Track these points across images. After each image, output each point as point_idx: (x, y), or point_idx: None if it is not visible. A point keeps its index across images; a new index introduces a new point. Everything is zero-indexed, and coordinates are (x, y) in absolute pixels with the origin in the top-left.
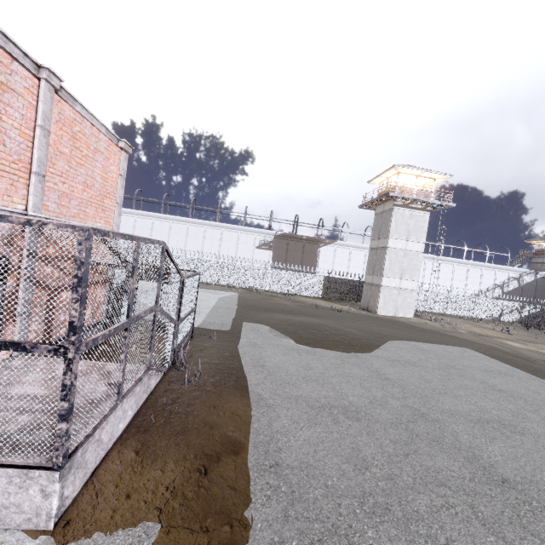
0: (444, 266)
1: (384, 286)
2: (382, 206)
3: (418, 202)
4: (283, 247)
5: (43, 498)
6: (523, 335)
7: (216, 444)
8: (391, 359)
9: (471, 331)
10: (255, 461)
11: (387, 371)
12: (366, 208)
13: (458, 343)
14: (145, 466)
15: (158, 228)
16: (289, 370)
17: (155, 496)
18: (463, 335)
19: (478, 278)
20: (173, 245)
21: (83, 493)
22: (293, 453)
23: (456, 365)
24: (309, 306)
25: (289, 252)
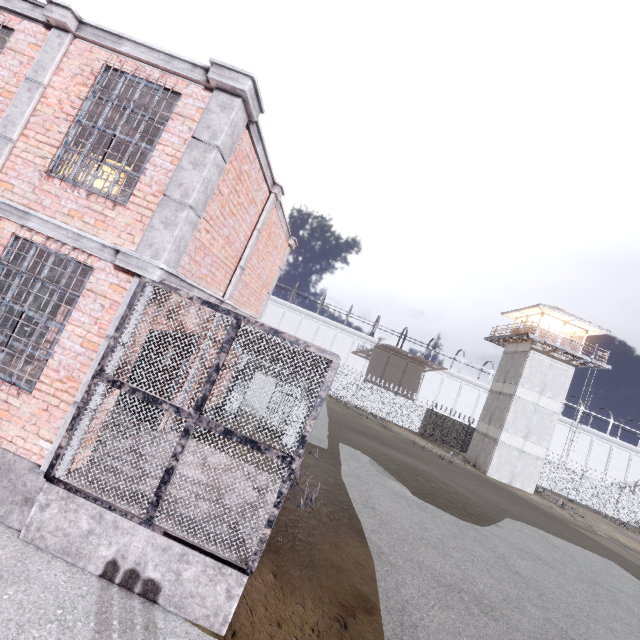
0: (580, 436)
1: (502, 442)
2: (515, 345)
3: (562, 352)
4: (383, 360)
5: (226, 598)
6: None
7: (348, 593)
8: (518, 547)
9: (613, 537)
10: (393, 631)
11: (517, 563)
12: (494, 341)
13: (599, 550)
14: (286, 594)
15: None
16: (402, 524)
17: (303, 634)
18: (604, 539)
19: (624, 465)
20: None
21: (238, 604)
22: (430, 636)
23: (603, 583)
24: (405, 441)
25: (388, 367)
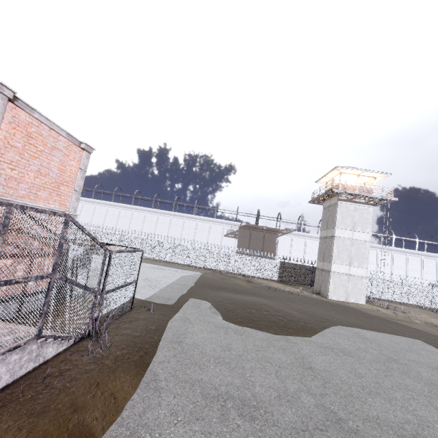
0: (397, 256)
1: (333, 272)
2: (329, 201)
3: (361, 197)
4: (247, 235)
5: None
6: None
7: (64, 433)
8: (324, 346)
9: (427, 322)
10: None
11: (314, 359)
12: (315, 203)
13: (409, 334)
14: None
15: (149, 219)
16: (204, 349)
17: None
18: (417, 325)
19: (434, 269)
20: (158, 232)
21: None
22: None
23: (400, 359)
24: (263, 288)
25: (251, 240)
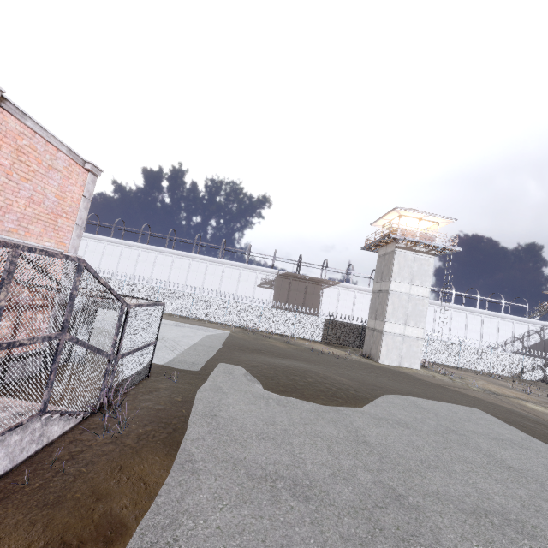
0: (457, 315)
1: (387, 332)
2: (385, 248)
3: (421, 245)
4: (286, 286)
5: None
6: (547, 397)
7: (89, 525)
8: (378, 417)
9: (485, 389)
10: None
11: (369, 432)
12: (369, 250)
13: (467, 402)
14: None
15: (161, 262)
16: (244, 424)
17: None
18: (475, 392)
19: (494, 330)
20: (173, 280)
21: None
22: None
23: (459, 430)
24: (304, 350)
25: (291, 292)
